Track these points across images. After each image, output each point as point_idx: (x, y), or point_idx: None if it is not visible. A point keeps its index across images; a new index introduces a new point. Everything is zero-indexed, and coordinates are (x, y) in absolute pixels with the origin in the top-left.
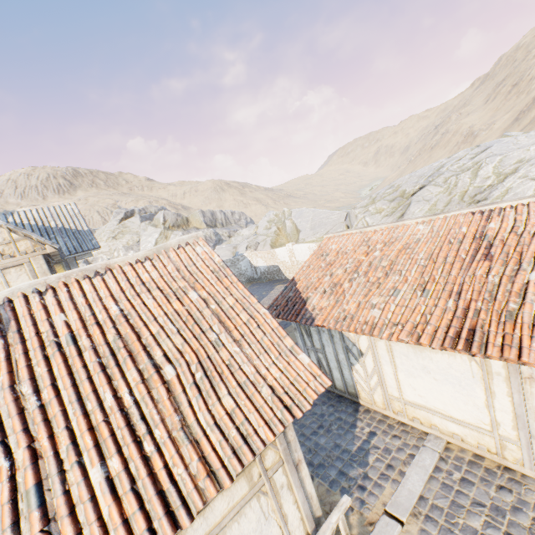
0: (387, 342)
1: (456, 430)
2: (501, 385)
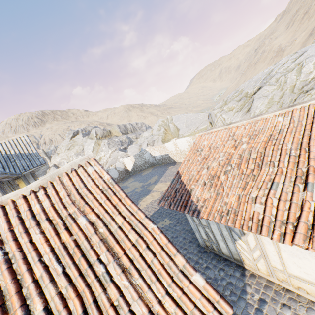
0: None
1: None
2: None
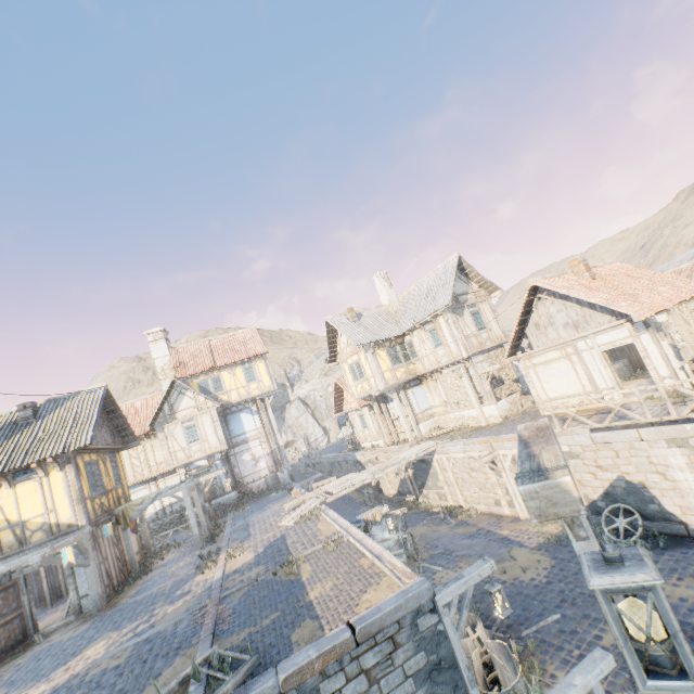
0: None
1: None
2: None
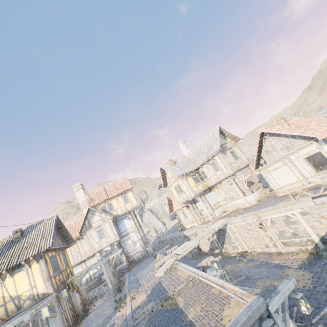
0: None
1: None
2: None
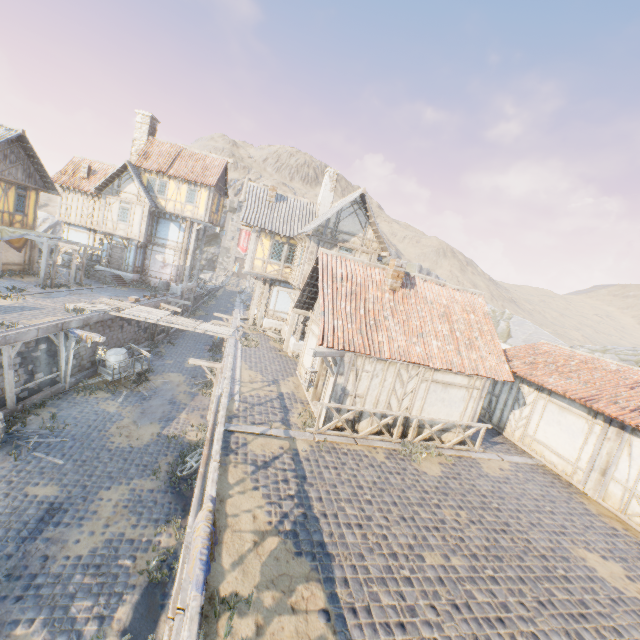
0: (546, 401)
1: (554, 460)
2: (593, 439)
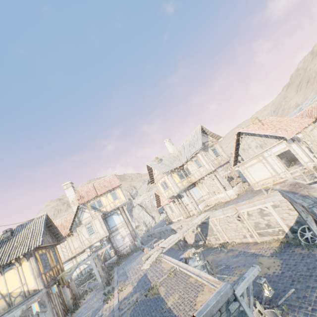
0: None
1: None
2: None
